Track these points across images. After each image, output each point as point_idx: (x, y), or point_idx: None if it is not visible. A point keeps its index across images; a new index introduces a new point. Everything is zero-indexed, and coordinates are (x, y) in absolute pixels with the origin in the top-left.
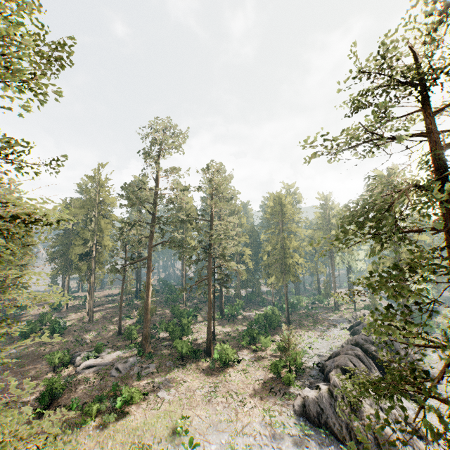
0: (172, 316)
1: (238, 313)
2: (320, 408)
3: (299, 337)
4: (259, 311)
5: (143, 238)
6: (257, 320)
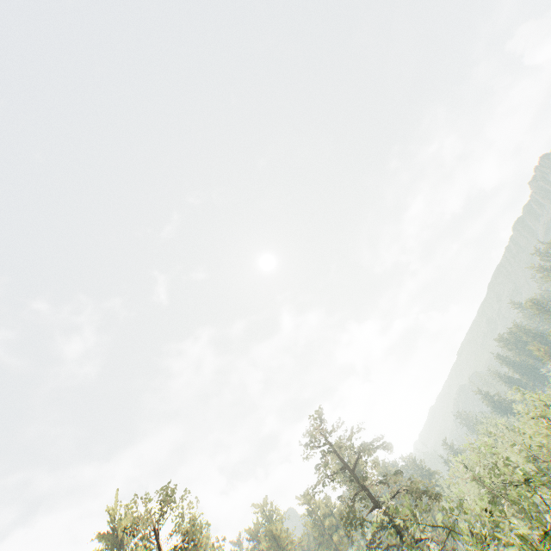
0: None
1: None
2: None
3: None
4: None
5: None
6: None
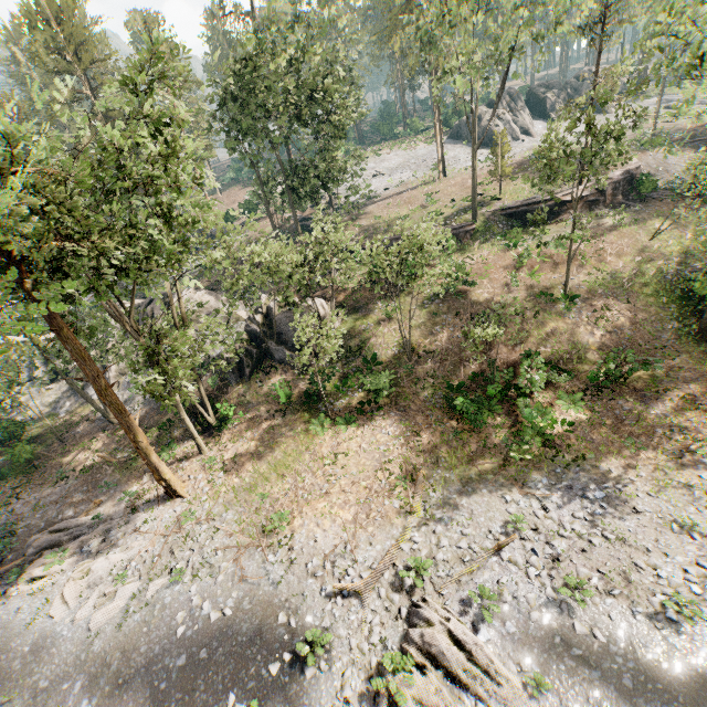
0: None
1: None
2: (459, 129)
3: None
4: None
5: None
6: None
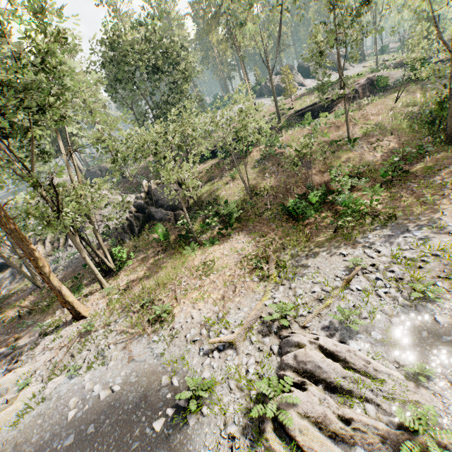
0: None
1: None
2: (261, 90)
3: None
4: None
5: None
6: None
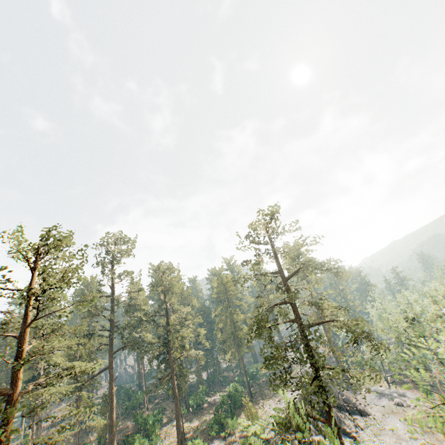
0: (135, 426)
1: (203, 401)
2: None
3: (262, 408)
4: (223, 392)
5: (103, 345)
6: (222, 403)
